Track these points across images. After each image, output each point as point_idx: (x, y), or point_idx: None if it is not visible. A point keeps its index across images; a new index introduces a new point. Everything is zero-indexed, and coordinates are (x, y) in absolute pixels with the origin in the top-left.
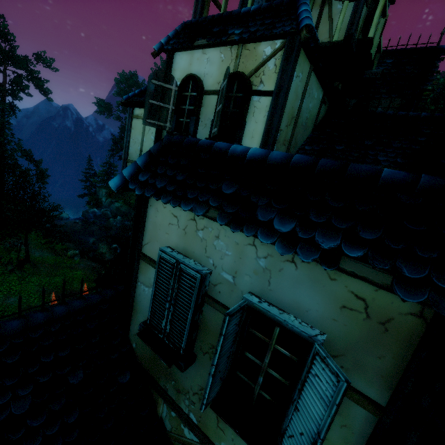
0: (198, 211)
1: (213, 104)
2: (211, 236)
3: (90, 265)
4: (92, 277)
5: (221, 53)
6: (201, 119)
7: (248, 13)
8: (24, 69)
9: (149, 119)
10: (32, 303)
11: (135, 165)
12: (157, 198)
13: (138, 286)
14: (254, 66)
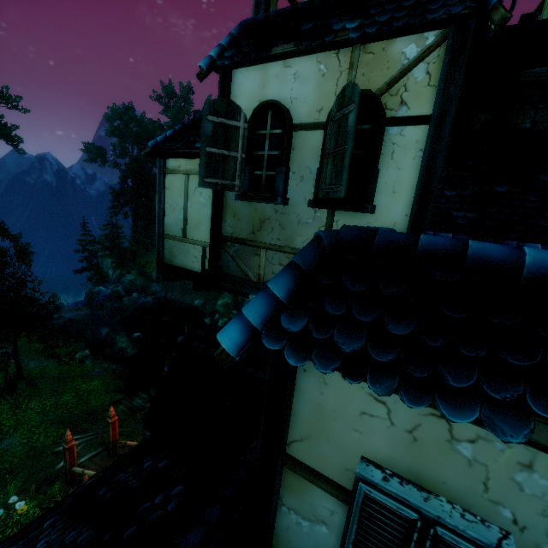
0: (506, 432)
1: (312, 145)
2: (502, 461)
3: (108, 368)
4: (115, 385)
5: (319, 62)
6: (292, 169)
7: None
8: None
9: (209, 178)
10: (36, 443)
11: (272, 298)
12: (355, 381)
13: (283, 514)
14: (386, 78)
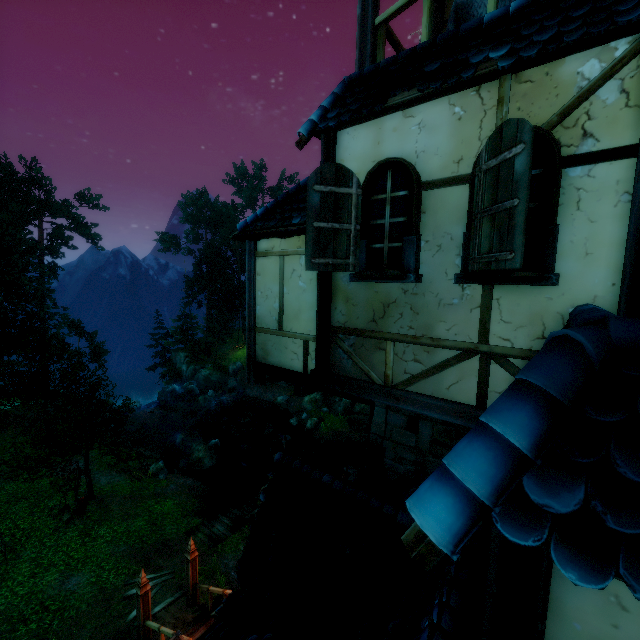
0: None
1: (450, 204)
2: None
3: (183, 484)
4: (191, 506)
5: (453, 105)
6: (424, 237)
7: (503, 18)
8: (65, 216)
9: (317, 258)
10: (106, 583)
11: (504, 448)
12: None
13: None
14: (556, 108)
